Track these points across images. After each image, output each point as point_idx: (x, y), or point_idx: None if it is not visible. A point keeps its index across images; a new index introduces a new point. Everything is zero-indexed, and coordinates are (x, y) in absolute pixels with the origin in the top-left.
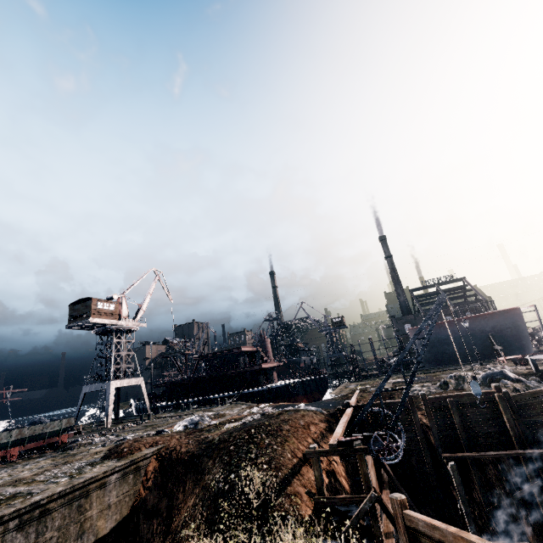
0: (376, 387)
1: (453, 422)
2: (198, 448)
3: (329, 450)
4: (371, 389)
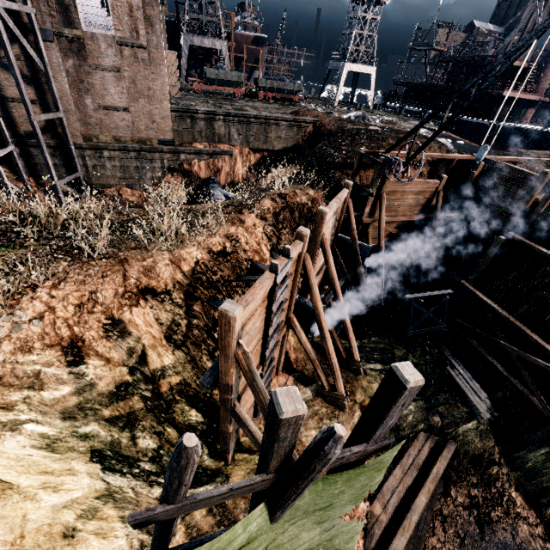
0: None
1: None
2: (335, 131)
3: (365, 154)
4: None
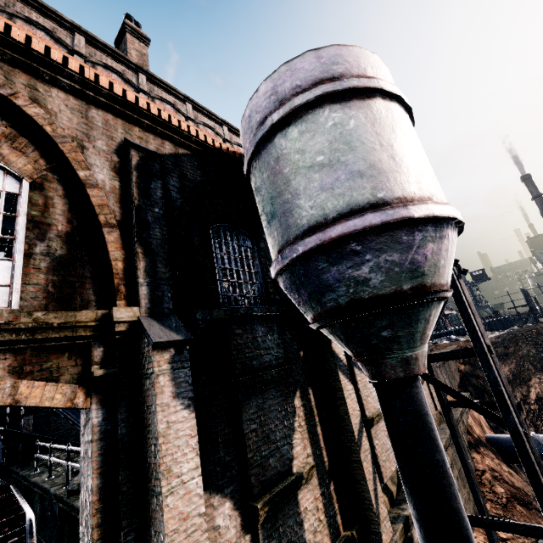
0: None
1: None
2: None
3: None
4: None
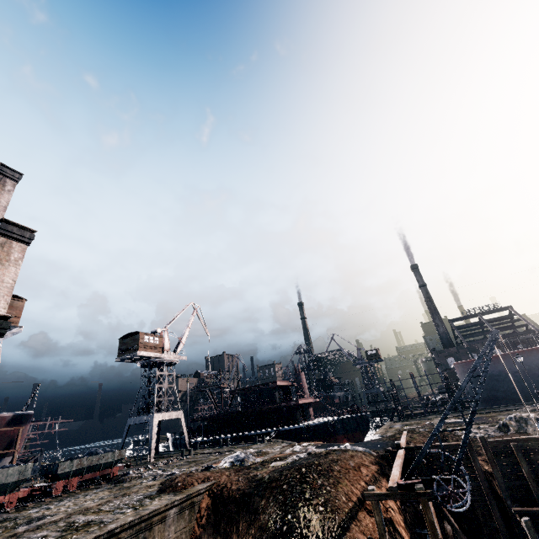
0: (425, 427)
1: (521, 471)
2: (248, 486)
3: (389, 493)
4: (420, 430)
